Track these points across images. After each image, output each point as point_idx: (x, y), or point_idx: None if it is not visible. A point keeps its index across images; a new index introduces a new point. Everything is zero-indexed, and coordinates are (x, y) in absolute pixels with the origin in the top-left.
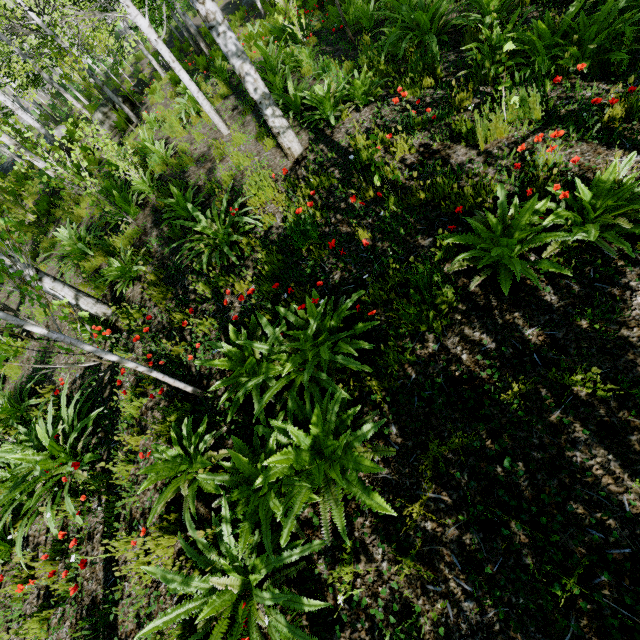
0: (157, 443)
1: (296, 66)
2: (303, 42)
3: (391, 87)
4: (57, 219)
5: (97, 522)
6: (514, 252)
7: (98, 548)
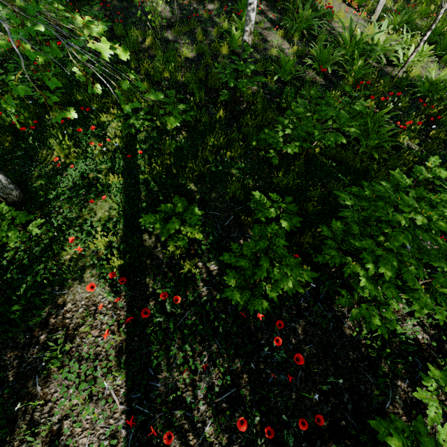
0: None
1: None
2: None
3: None
4: None
5: None
6: None
7: None
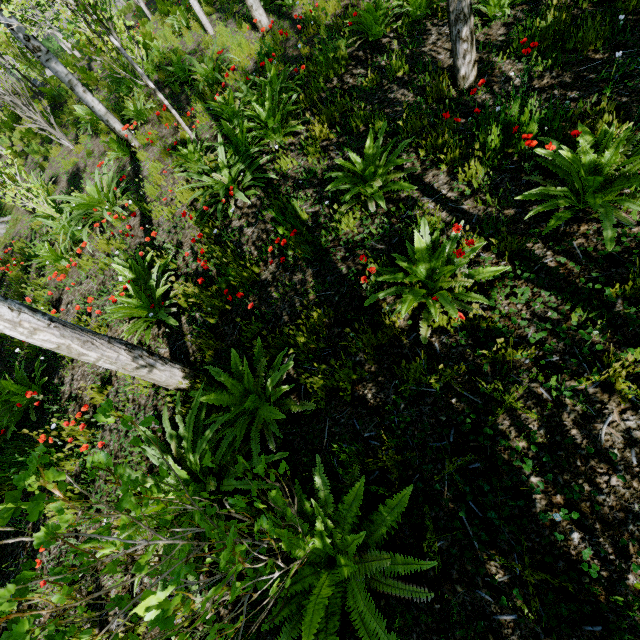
0: (173, 177)
1: None
2: None
3: None
4: (63, 124)
5: (138, 208)
6: (380, 29)
7: (138, 229)
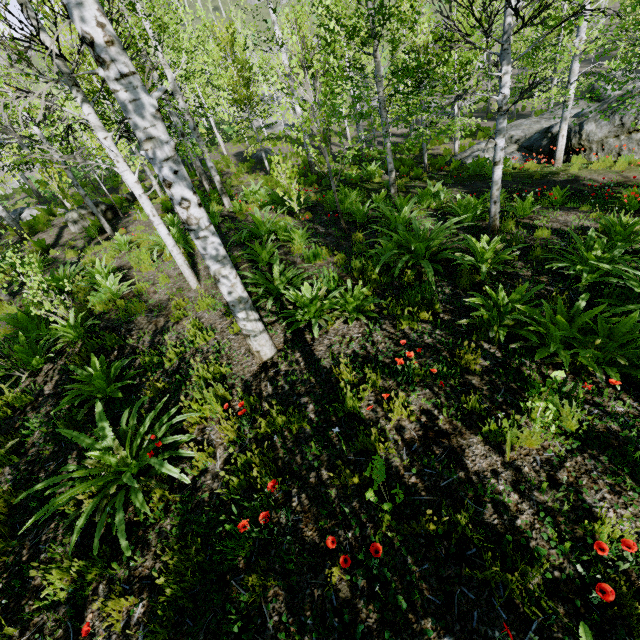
0: None
1: (287, 239)
2: (298, 214)
3: (384, 303)
4: None
5: None
6: None
7: None
